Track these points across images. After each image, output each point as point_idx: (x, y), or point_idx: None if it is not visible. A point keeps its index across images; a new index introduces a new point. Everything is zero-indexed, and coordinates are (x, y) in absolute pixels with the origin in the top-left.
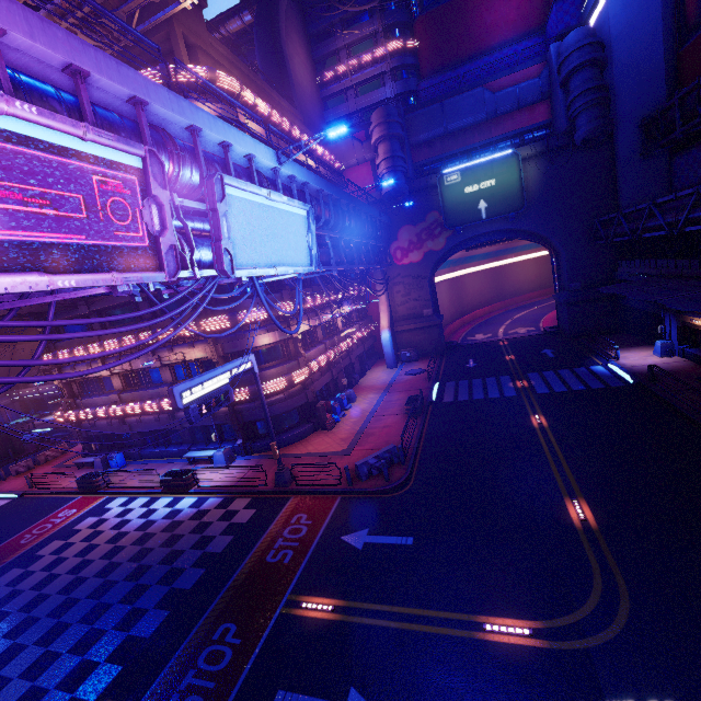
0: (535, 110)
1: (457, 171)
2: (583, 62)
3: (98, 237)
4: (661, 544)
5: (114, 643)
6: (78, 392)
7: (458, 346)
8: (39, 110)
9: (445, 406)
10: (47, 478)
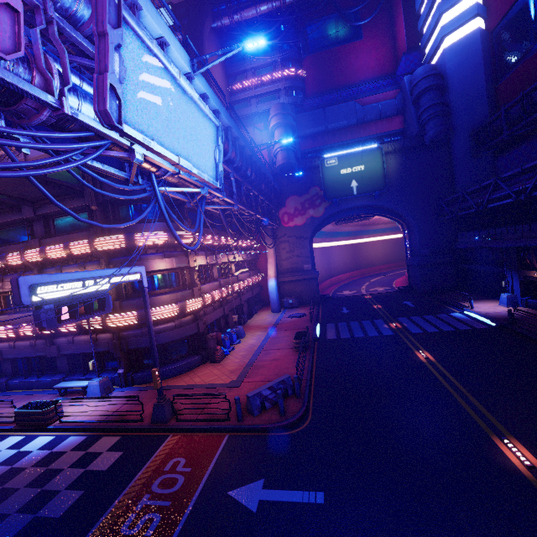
0: (392, 121)
1: (335, 157)
2: (430, 86)
3: None
4: None
5: None
6: None
7: (330, 298)
8: None
9: (330, 343)
10: None
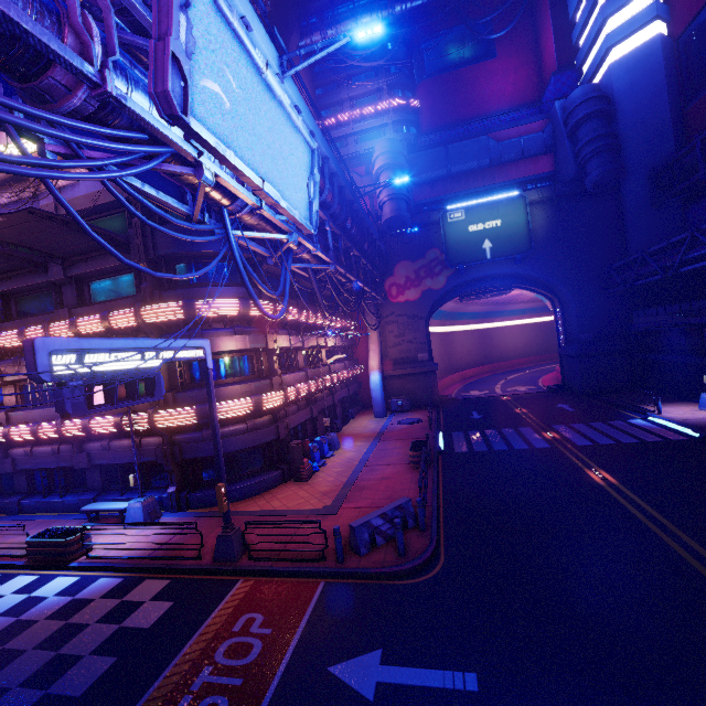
0: (538, 161)
1: (461, 209)
2: (592, 112)
3: None
4: None
5: None
6: None
7: (453, 400)
8: None
9: (460, 457)
10: None
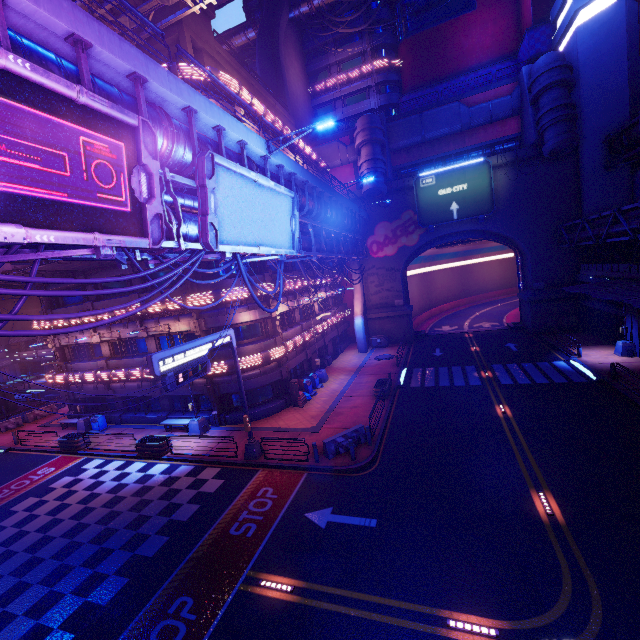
0: (506, 124)
1: (432, 175)
2: (552, 83)
3: (83, 197)
4: (632, 546)
5: (70, 608)
6: (69, 356)
7: (425, 336)
8: (33, 66)
9: (412, 391)
10: (32, 435)
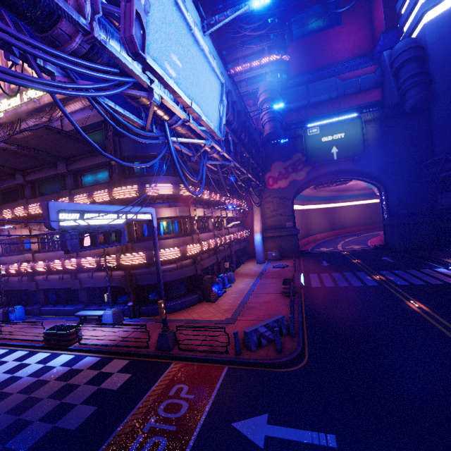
0: (371, 93)
1: (317, 126)
2: (411, 57)
3: None
4: None
5: None
6: (1, 251)
7: (309, 253)
8: None
9: (315, 290)
10: None
